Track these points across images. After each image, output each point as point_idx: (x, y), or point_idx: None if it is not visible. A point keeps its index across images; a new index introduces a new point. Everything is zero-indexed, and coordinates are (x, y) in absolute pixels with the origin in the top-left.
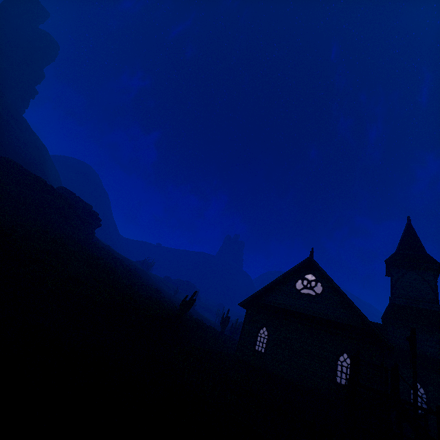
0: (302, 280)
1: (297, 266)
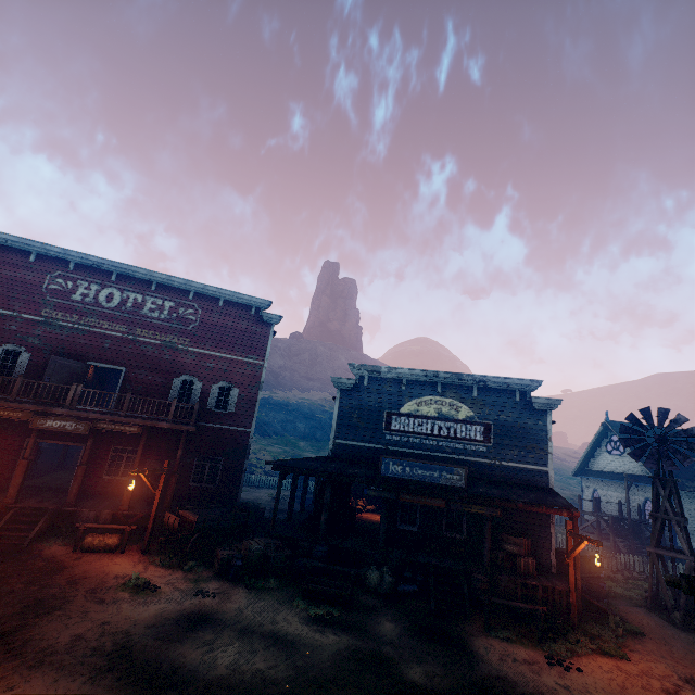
0: (610, 442)
1: (598, 432)
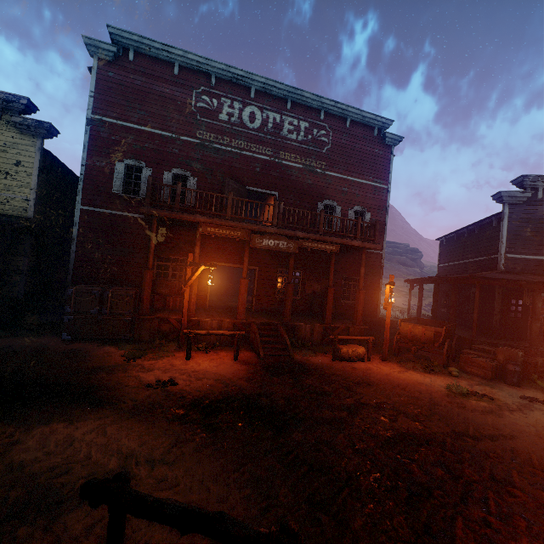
0: None
1: None
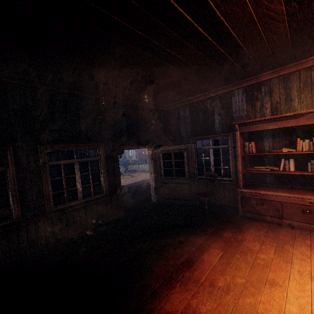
0: None
1: None
